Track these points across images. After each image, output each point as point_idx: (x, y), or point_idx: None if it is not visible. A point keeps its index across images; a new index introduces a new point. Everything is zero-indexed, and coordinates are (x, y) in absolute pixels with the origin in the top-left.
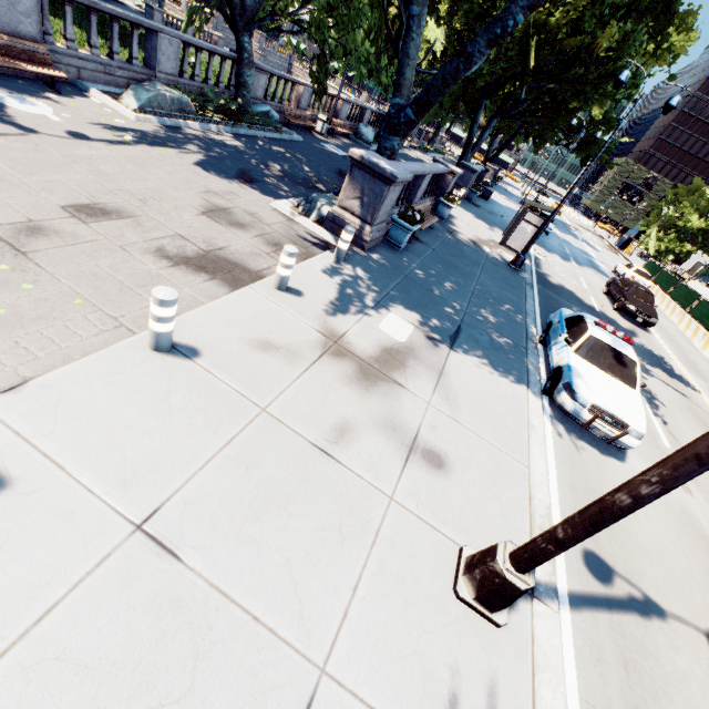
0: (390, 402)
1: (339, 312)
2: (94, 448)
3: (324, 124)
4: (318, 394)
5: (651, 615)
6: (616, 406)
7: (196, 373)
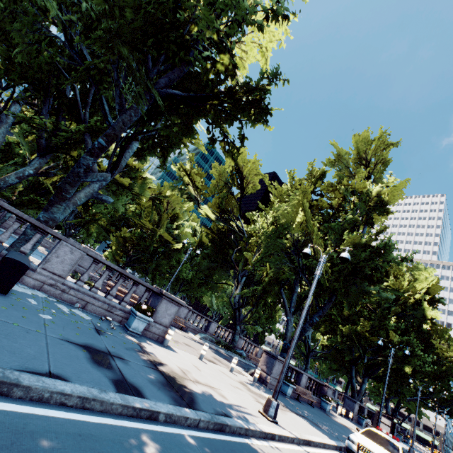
0: (257, 397)
1: (248, 383)
2: (188, 358)
3: None
4: (234, 382)
5: None
6: (372, 447)
7: (206, 364)
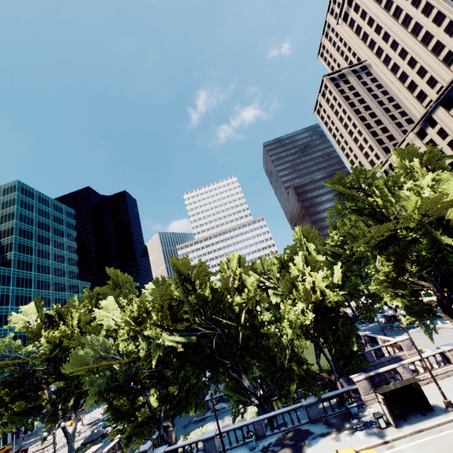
0: None
1: (446, 323)
2: None
3: None
4: None
5: None
6: None
7: None
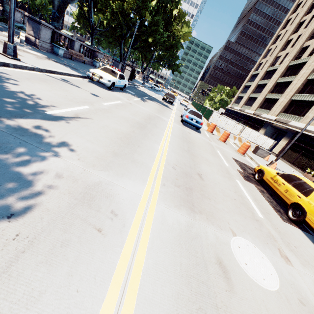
0: None
1: None
2: None
3: None
4: None
5: (75, 86)
6: (101, 74)
7: None
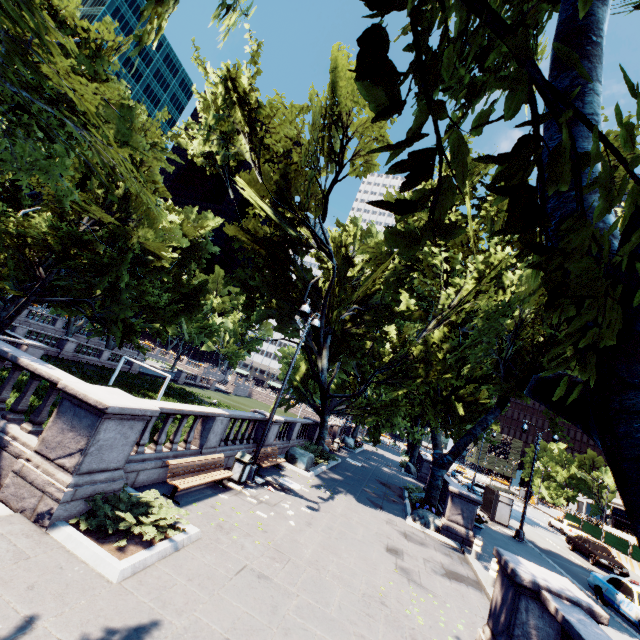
0: None
1: None
2: None
3: (338, 444)
4: None
5: None
6: None
7: None
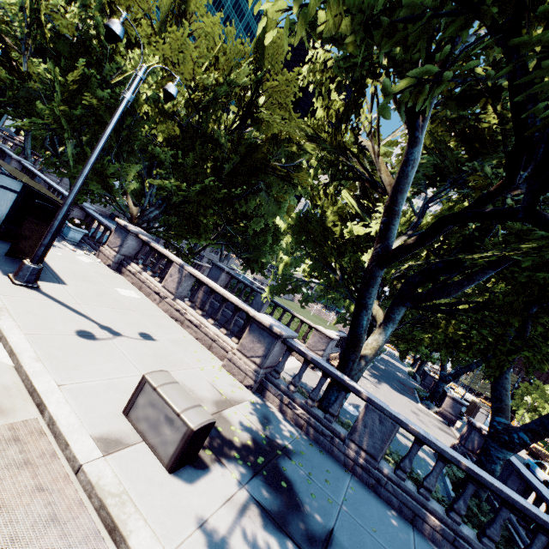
0: None
1: None
2: None
3: None
4: None
5: None
6: None
7: None
